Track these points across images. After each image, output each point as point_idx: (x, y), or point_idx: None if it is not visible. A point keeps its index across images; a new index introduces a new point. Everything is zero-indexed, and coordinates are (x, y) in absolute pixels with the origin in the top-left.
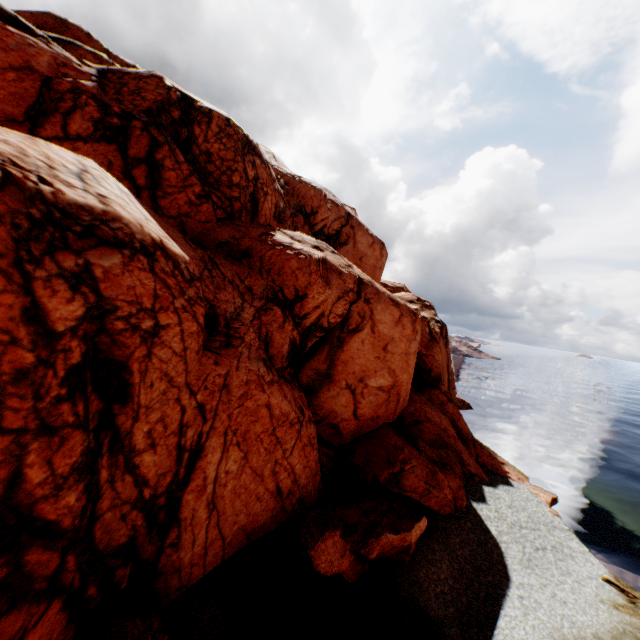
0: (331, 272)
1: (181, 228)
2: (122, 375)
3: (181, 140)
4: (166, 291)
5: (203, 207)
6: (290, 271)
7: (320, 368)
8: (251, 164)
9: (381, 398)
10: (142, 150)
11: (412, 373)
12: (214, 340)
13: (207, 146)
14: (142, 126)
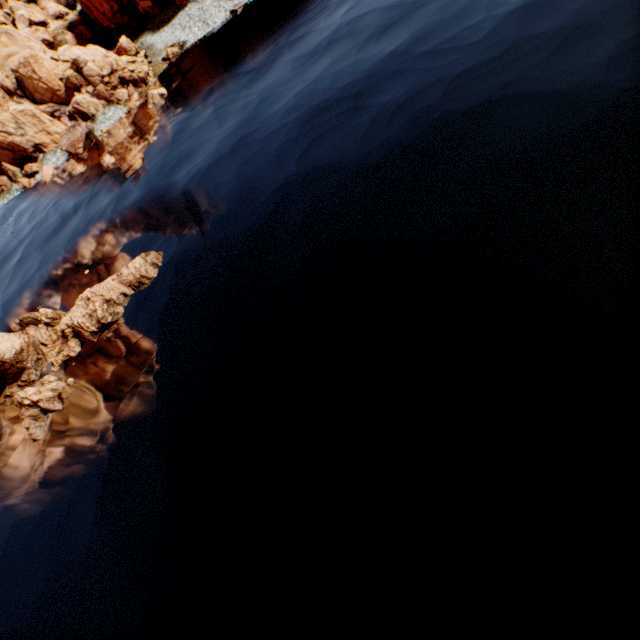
0: None
1: None
2: None
3: None
4: None
5: None
6: None
7: None
8: None
9: None
10: None
11: None
12: None
13: None
14: None
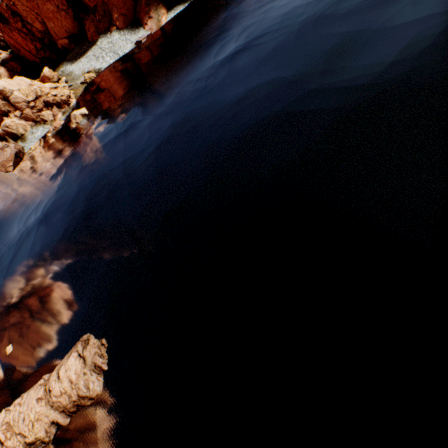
0: None
1: None
2: (18, 13)
3: None
4: None
5: None
6: None
7: None
8: None
9: None
10: None
11: None
12: None
13: None
14: None
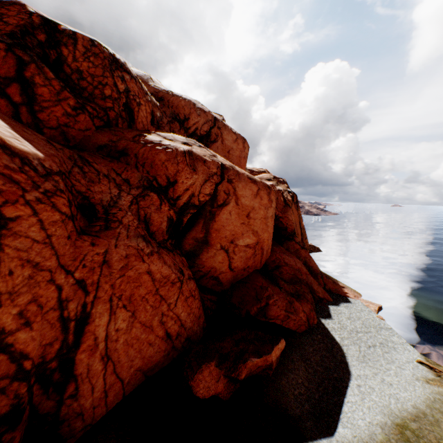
0: (197, 161)
1: (63, 137)
2: None
3: (51, 60)
4: (13, 186)
5: (80, 117)
6: (160, 163)
7: (199, 237)
8: (120, 79)
9: (249, 253)
10: (11, 70)
11: (271, 232)
12: (94, 225)
13: (77, 65)
14: (6, 47)
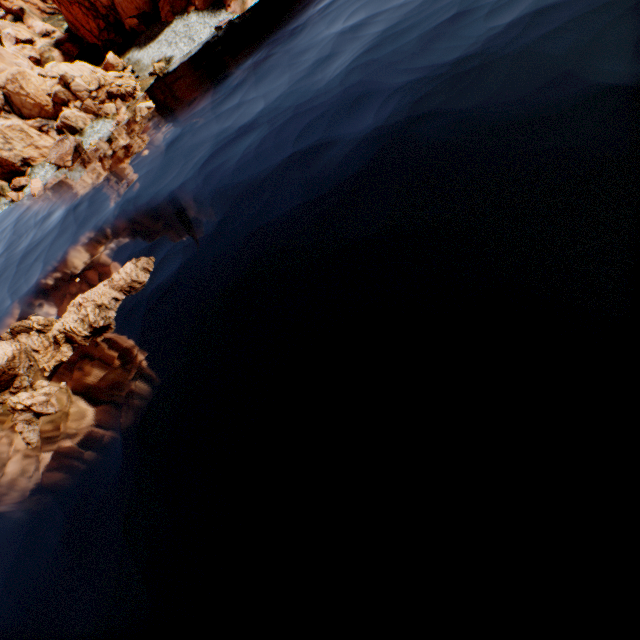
0: None
1: None
2: None
3: None
4: None
5: None
6: None
7: None
8: None
9: None
10: None
11: None
12: None
13: None
14: None
